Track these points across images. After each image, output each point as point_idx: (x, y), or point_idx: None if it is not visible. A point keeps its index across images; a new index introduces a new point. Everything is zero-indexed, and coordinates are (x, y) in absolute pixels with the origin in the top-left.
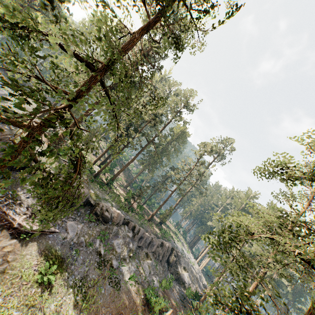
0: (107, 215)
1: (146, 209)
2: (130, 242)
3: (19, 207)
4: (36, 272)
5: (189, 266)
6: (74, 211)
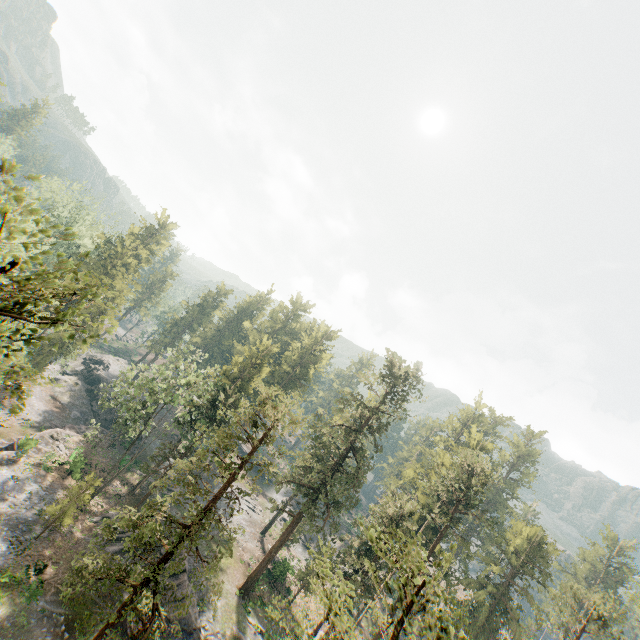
0: None
1: None
2: None
3: None
4: None
5: None
6: None
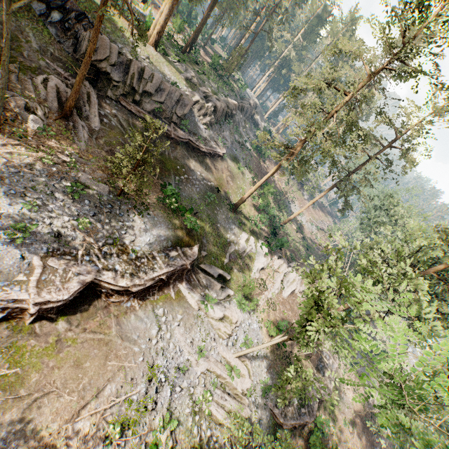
0: (234, 113)
1: (206, 50)
2: (242, 122)
3: (211, 143)
4: (236, 169)
5: (258, 108)
6: (220, 123)
